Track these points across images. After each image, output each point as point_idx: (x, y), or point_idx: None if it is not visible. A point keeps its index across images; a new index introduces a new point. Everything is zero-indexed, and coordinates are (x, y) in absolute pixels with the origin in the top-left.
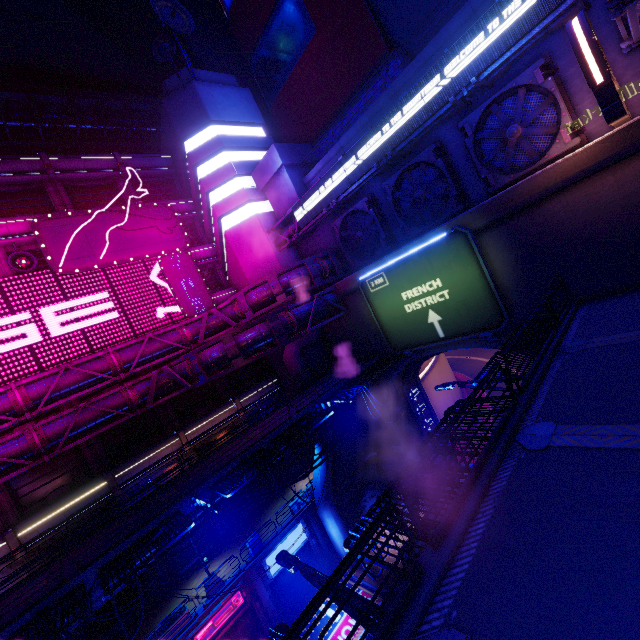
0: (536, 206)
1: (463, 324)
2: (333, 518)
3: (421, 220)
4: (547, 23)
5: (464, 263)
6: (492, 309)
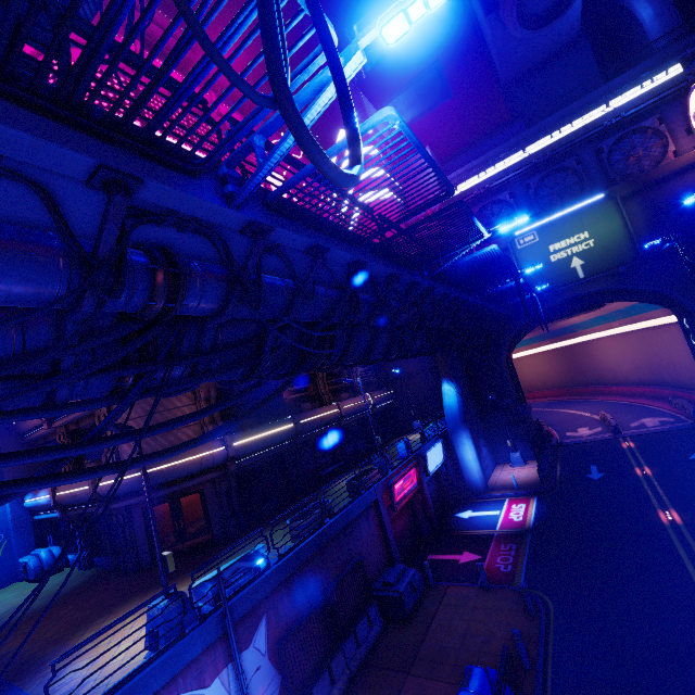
0: (663, 184)
1: (603, 265)
2: (471, 439)
3: (554, 209)
4: (670, 92)
5: (610, 219)
6: (629, 250)
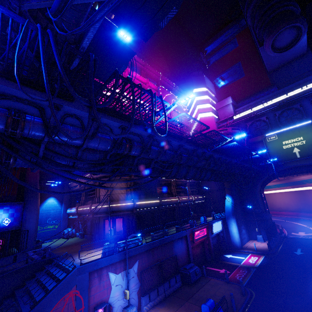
0: None
1: (309, 152)
2: (235, 223)
3: (287, 125)
4: None
5: None
6: None
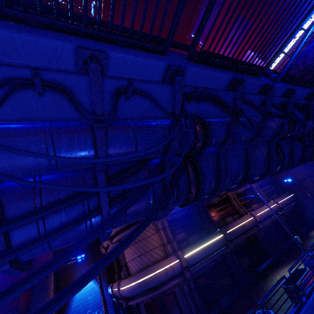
0: None
1: None
2: None
3: None
4: None
5: None
6: None
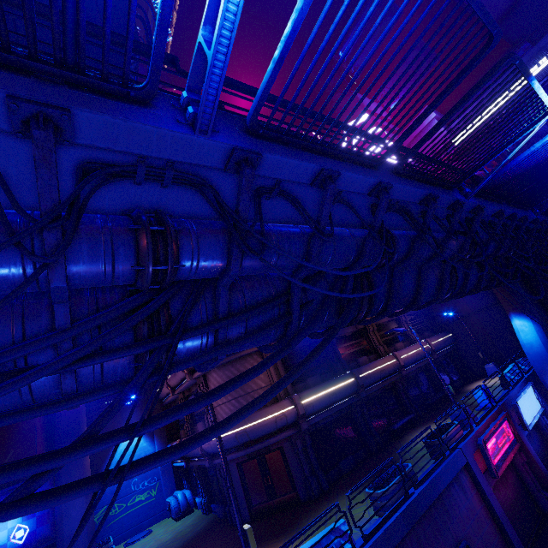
0: None
1: None
2: None
3: None
4: None
5: None
6: None
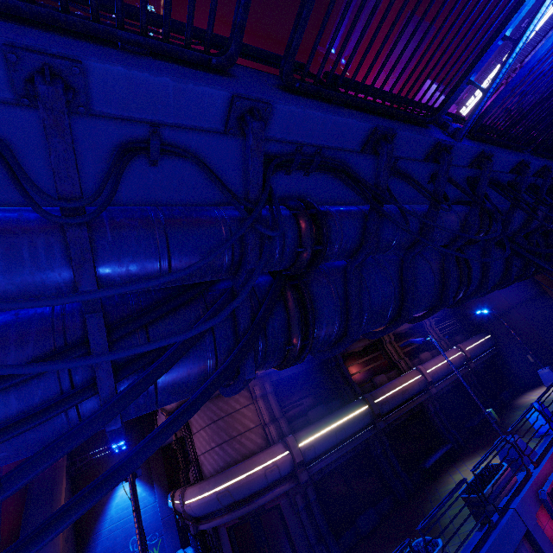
0: None
1: None
2: None
3: None
4: None
5: None
6: None
